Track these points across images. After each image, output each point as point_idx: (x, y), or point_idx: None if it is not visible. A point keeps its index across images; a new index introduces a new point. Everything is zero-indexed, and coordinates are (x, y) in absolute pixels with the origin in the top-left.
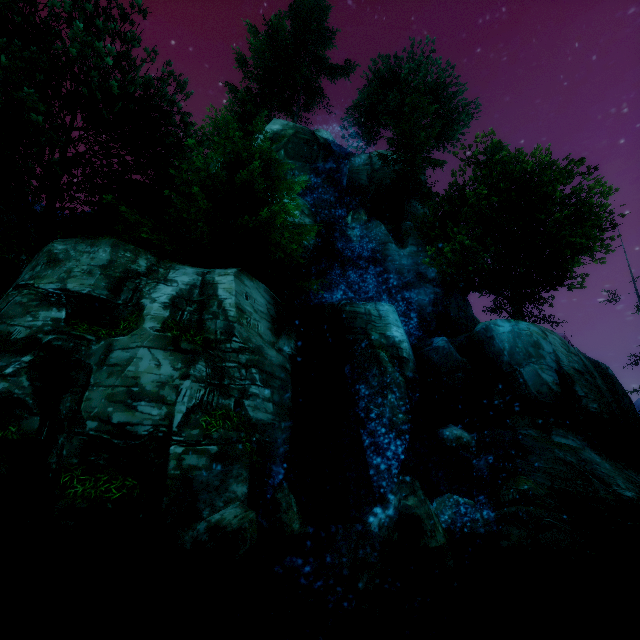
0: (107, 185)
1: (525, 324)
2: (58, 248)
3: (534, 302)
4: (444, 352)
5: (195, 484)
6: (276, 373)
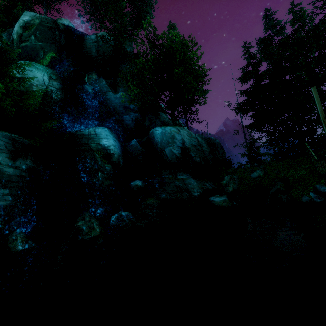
0: None
1: (169, 128)
2: None
3: (190, 113)
4: (134, 147)
5: None
6: (13, 180)
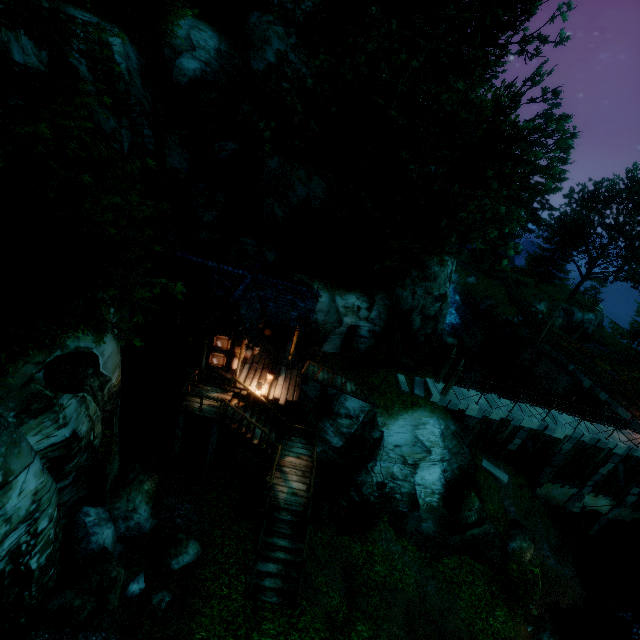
0: None
1: None
2: (436, 270)
3: None
4: None
5: (442, 335)
6: None
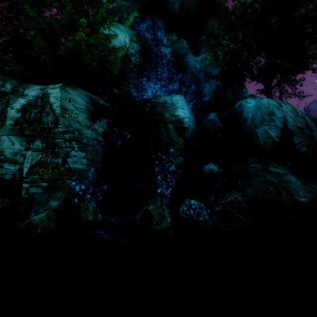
0: (9, 39)
1: (266, 100)
2: None
3: (289, 84)
4: (212, 122)
5: (34, 201)
6: (90, 143)
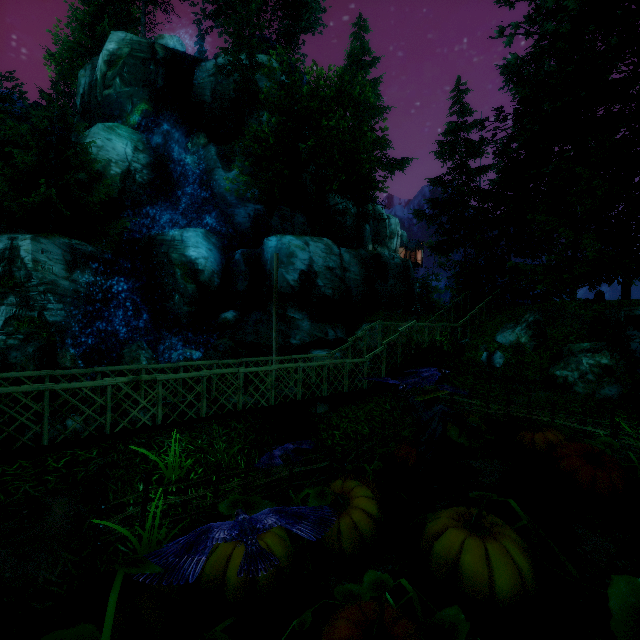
0: None
1: (289, 238)
2: None
3: (362, 204)
4: (237, 262)
5: (12, 350)
6: (69, 295)
